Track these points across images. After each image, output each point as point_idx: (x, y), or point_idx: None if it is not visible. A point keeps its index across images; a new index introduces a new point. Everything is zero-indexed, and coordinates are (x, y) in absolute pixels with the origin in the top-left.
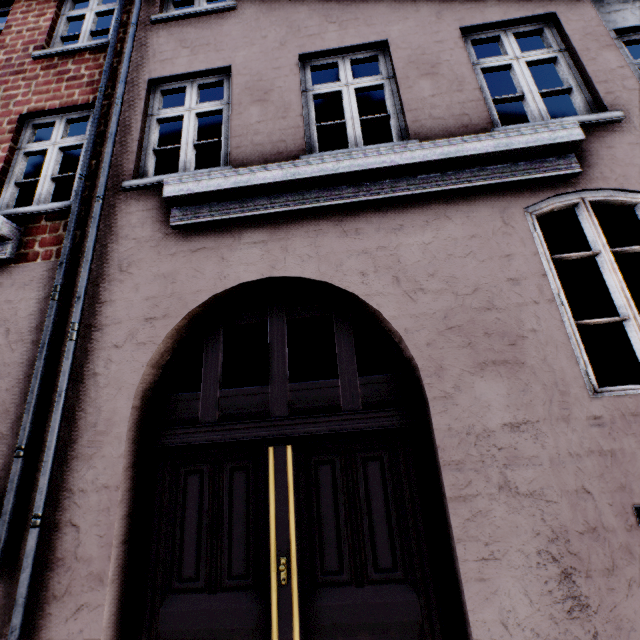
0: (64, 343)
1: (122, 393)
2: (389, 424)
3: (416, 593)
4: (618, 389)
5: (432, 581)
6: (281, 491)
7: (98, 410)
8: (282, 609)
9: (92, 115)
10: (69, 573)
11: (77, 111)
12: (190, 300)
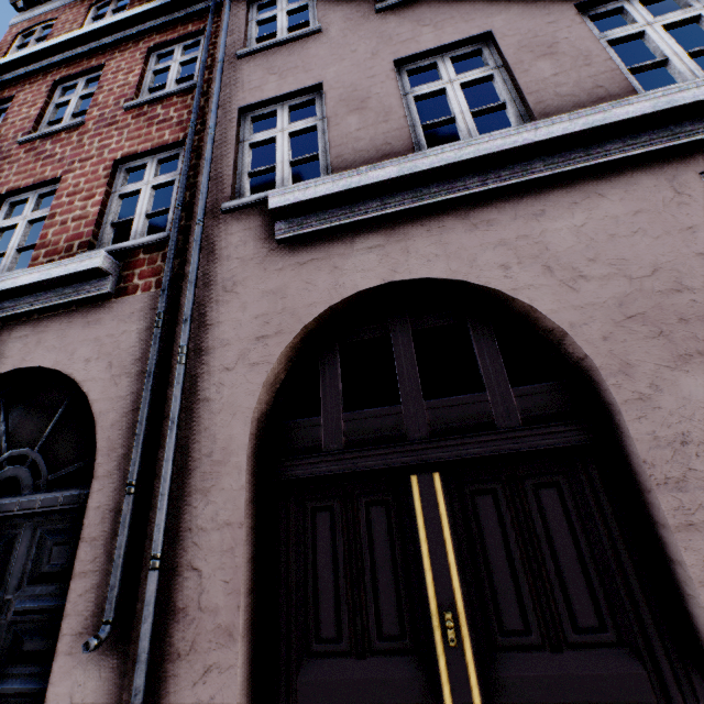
0: (171, 370)
1: (237, 418)
2: (562, 441)
3: (640, 662)
4: None
5: (661, 645)
6: (433, 528)
7: (213, 438)
8: (455, 680)
9: (182, 152)
10: (193, 626)
11: (167, 151)
12: (304, 314)
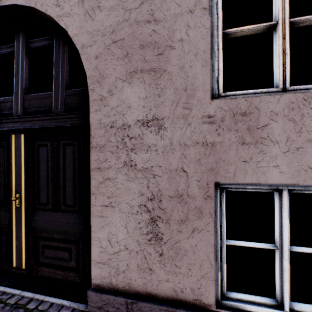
0: None
1: None
2: (78, 122)
3: (83, 219)
4: (240, 93)
5: None
6: (18, 160)
7: None
8: (17, 218)
9: None
10: None
11: None
12: None
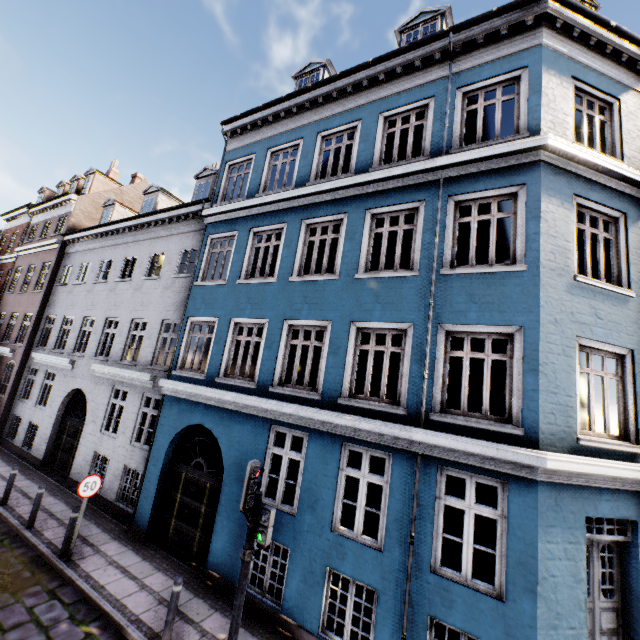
0: None
1: None
2: None
3: None
4: None
5: None
6: None
7: None
8: None
9: None
10: None
11: None
12: None
